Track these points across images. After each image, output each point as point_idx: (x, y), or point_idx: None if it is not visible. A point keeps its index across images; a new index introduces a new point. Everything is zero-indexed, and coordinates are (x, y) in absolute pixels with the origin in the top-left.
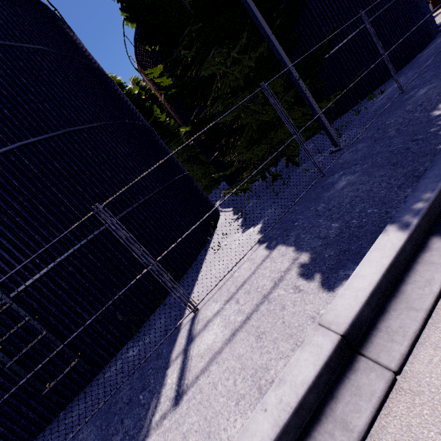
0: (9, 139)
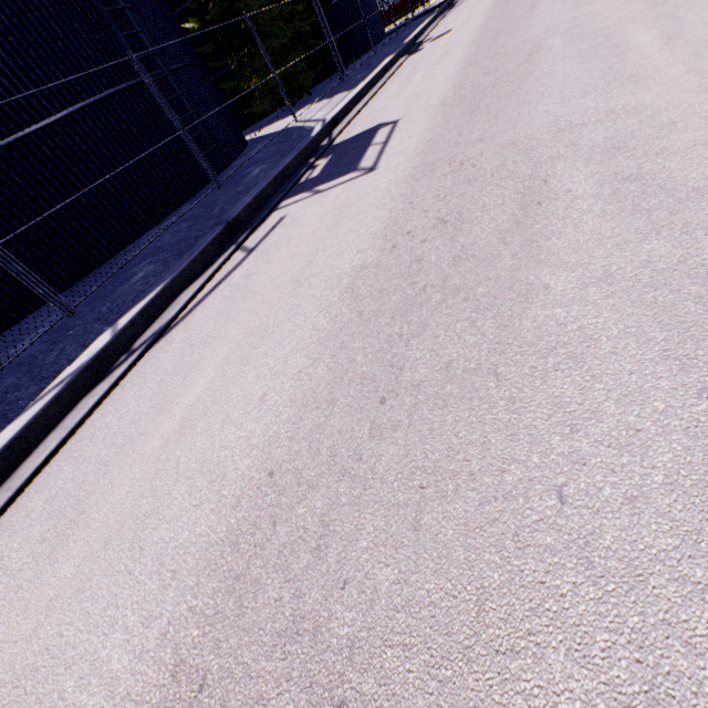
0: None
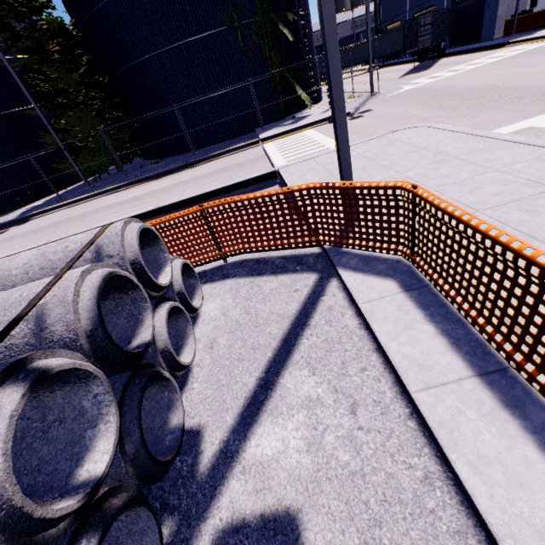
0: None
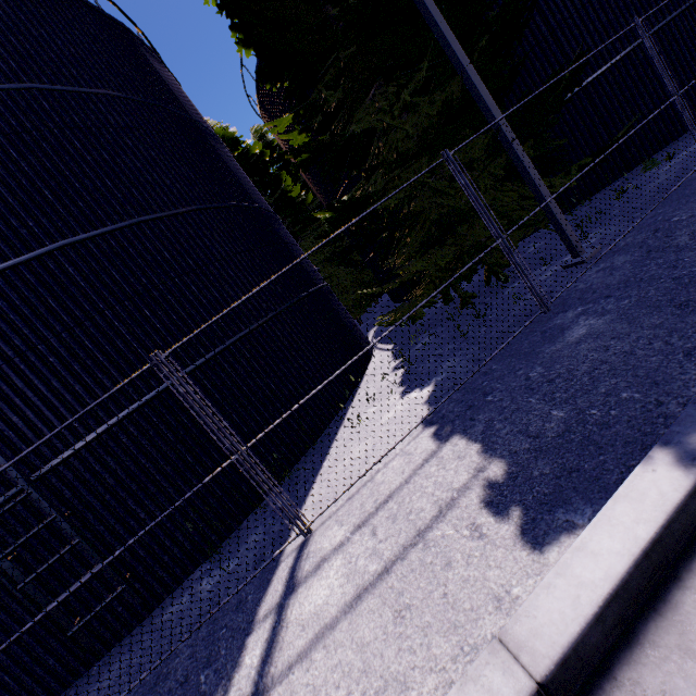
0: (48, 236)
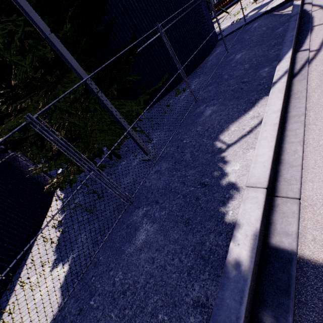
0: None
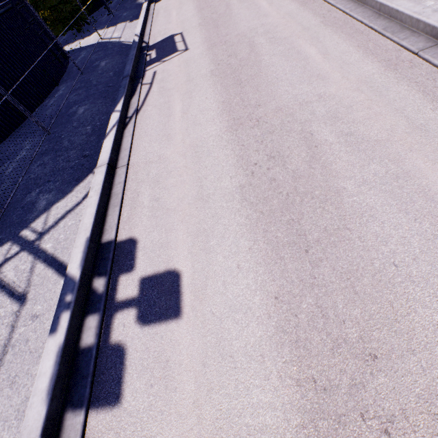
0: None
